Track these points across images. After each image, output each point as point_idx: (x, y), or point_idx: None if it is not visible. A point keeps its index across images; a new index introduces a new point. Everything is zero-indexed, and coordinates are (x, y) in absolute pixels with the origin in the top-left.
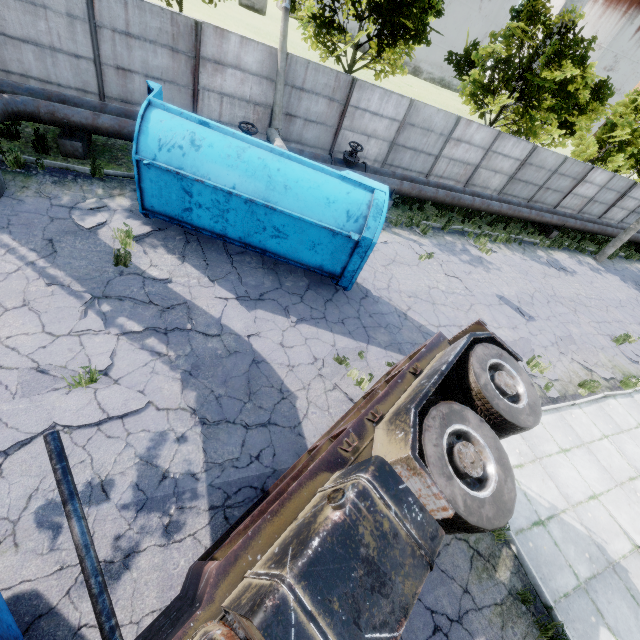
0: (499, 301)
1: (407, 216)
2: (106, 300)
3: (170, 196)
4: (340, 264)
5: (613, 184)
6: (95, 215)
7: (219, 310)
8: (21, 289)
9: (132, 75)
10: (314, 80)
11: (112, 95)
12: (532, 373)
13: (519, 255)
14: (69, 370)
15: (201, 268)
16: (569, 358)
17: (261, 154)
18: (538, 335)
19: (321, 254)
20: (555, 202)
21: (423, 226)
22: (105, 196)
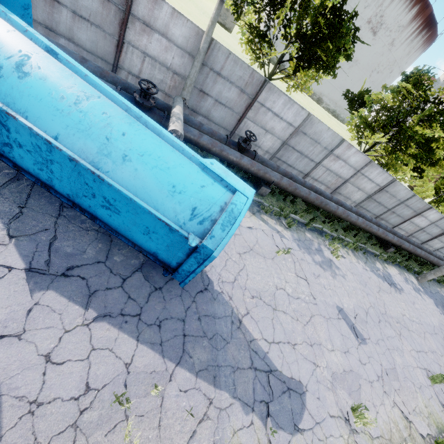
0: (338, 314)
1: (279, 206)
2: None
3: None
4: (176, 259)
5: (440, 223)
6: None
7: None
8: None
9: (60, 6)
10: (231, 70)
11: (37, 18)
12: (355, 426)
13: (362, 264)
14: None
15: (7, 216)
16: (391, 400)
17: (110, 109)
18: (367, 364)
19: (156, 242)
20: (396, 223)
21: (290, 219)
22: None
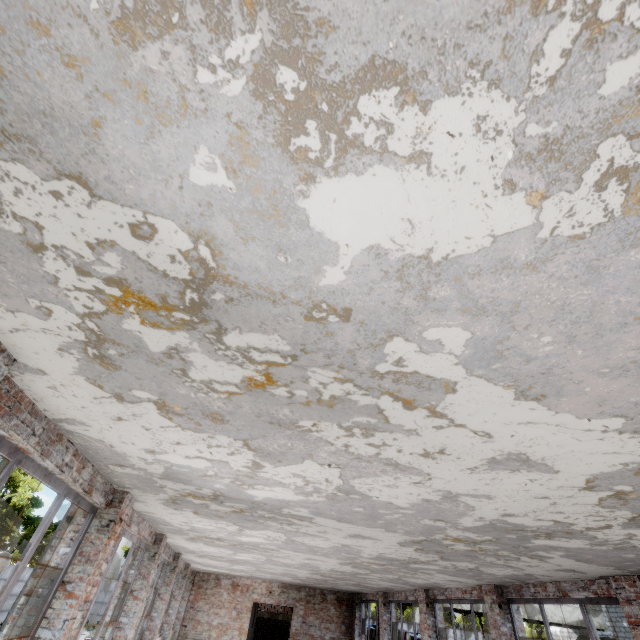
0: None
1: None
2: None
3: None
4: None
5: None
6: None
7: None
8: None
9: None
10: None
11: None
12: None
13: None
14: None
15: None
16: None
17: None
18: None
19: None
20: None
21: None
22: None
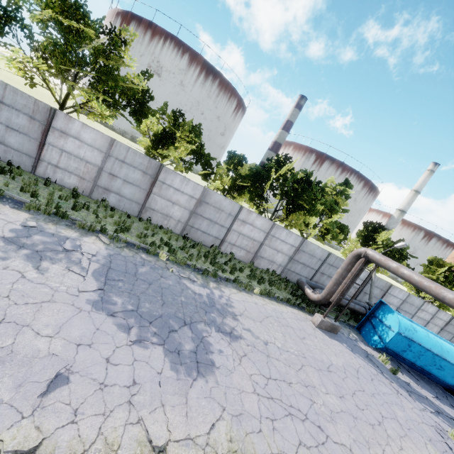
0: None
1: None
2: (409, 392)
3: (400, 345)
4: None
5: None
6: (358, 343)
7: (437, 403)
8: (388, 383)
9: (324, 275)
10: (378, 283)
11: (313, 280)
12: None
13: None
14: (442, 429)
15: (409, 377)
16: None
17: (432, 335)
18: None
19: None
20: None
21: None
22: (348, 332)
